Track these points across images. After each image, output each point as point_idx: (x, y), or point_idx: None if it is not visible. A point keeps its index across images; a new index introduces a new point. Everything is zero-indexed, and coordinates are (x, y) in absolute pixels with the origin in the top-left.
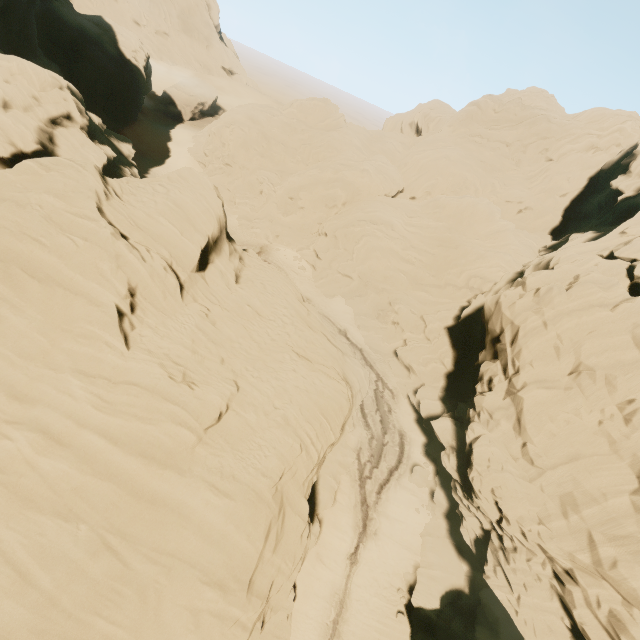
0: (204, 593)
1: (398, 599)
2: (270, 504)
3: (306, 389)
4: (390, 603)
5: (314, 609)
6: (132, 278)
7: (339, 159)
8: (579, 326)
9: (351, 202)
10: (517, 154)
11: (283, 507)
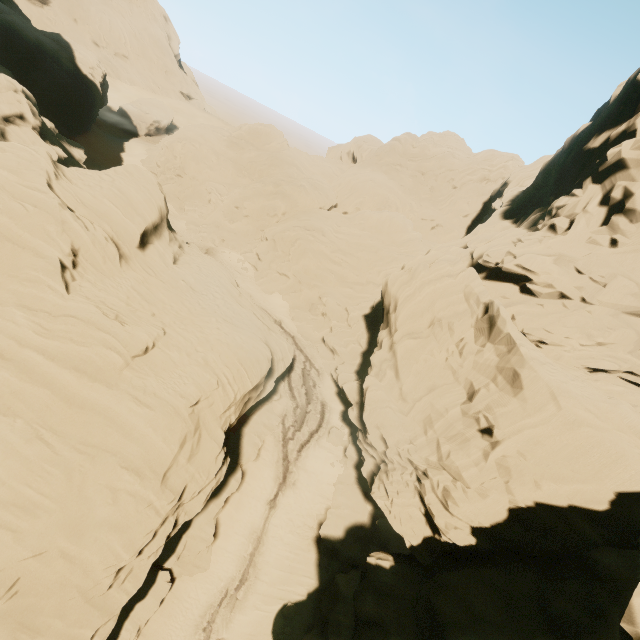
0: (123, 476)
1: (310, 534)
2: (186, 420)
3: (227, 342)
4: (302, 538)
5: (233, 545)
6: (75, 241)
7: (281, 176)
8: (434, 291)
9: (290, 213)
10: (430, 181)
11: (199, 429)
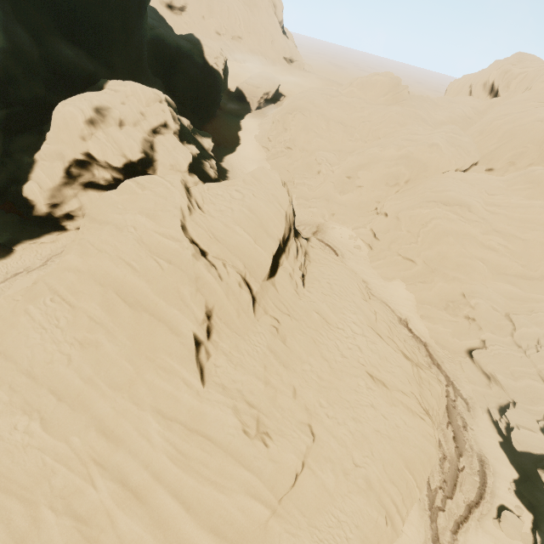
0: None
1: None
2: None
3: (388, 434)
4: None
5: None
6: (209, 299)
7: (402, 134)
8: None
9: (415, 179)
10: None
11: None
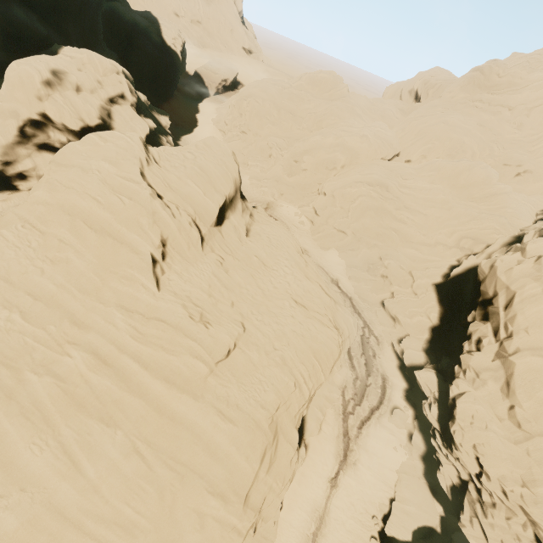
0: (209, 501)
1: (372, 525)
2: (266, 432)
3: (302, 334)
4: (365, 527)
5: (297, 520)
6: (164, 231)
7: (341, 126)
8: None
9: (349, 165)
10: (519, 118)
11: (277, 435)
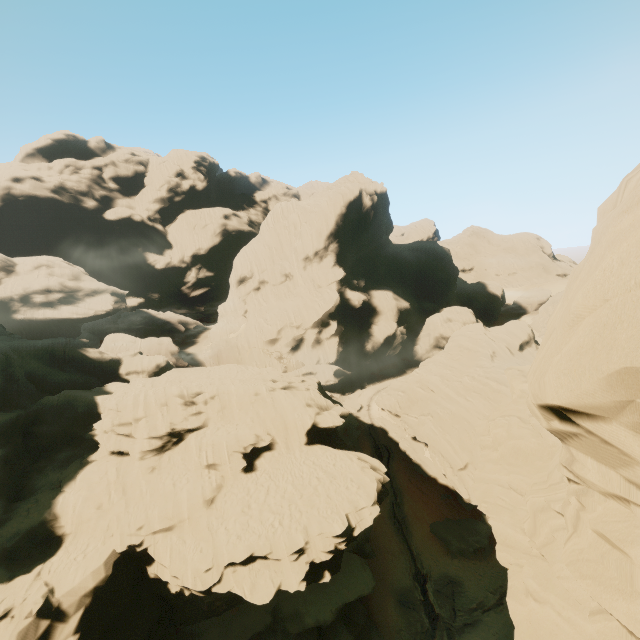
0: None
1: None
2: None
3: None
4: None
5: None
6: (492, 348)
7: None
8: None
9: None
10: None
11: None
